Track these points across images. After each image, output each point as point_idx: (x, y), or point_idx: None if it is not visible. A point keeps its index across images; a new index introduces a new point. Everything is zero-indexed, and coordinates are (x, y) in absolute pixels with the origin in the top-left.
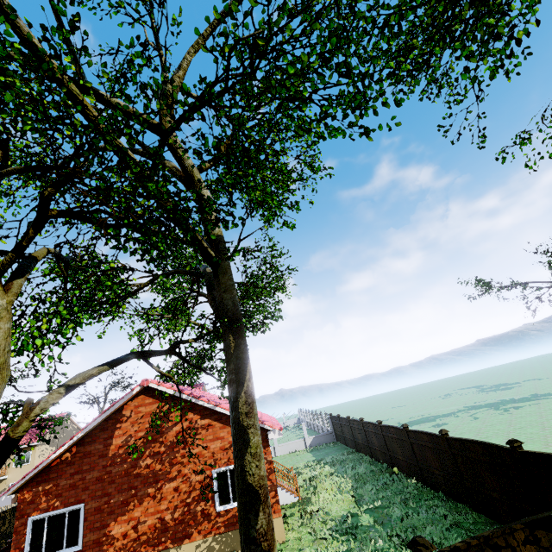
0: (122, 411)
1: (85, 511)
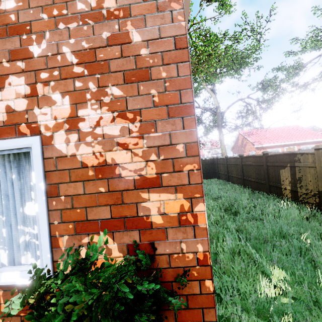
0: (238, 138)
1: (237, 154)
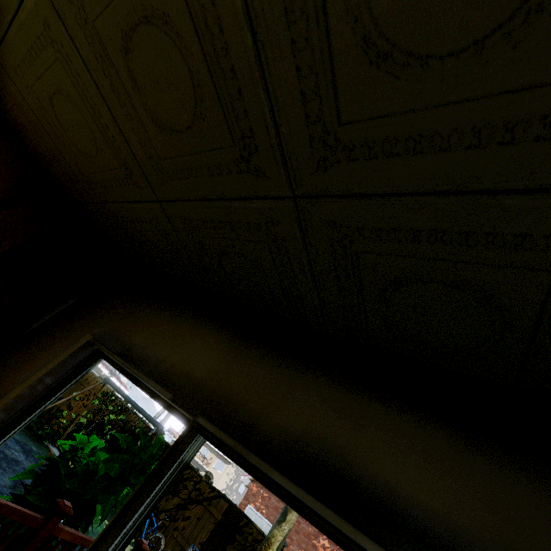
0: None
1: None
